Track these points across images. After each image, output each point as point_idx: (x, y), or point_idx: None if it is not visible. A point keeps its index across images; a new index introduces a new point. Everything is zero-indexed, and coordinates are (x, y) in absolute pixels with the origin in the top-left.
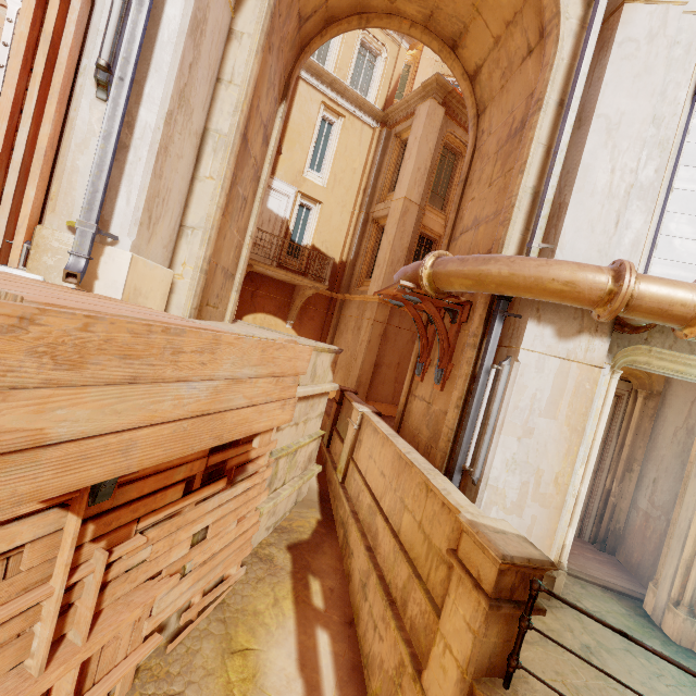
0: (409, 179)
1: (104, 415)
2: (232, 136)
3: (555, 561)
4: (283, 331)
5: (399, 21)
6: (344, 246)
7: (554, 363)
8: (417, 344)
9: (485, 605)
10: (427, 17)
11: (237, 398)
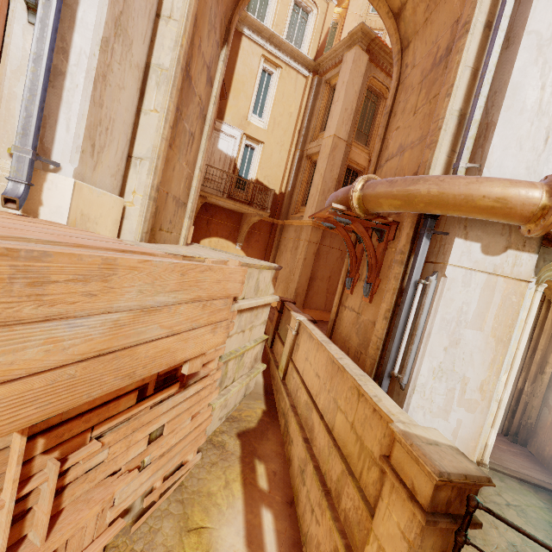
0: (337, 119)
1: None
2: (173, 70)
3: (477, 459)
4: (233, 251)
5: None
6: (282, 179)
7: (480, 278)
8: (346, 261)
9: (421, 519)
10: None
11: (151, 329)
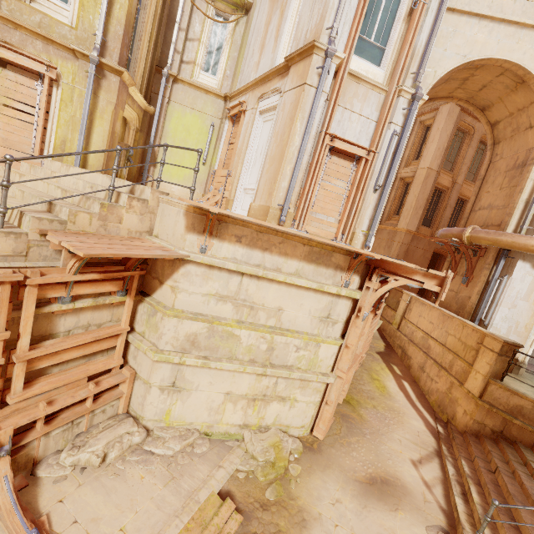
0: (432, 156)
1: None
2: (391, 186)
3: (521, 361)
4: None
5: (452, 99)
6: None
7: (529, 279)
8: (446, 263)
9: (496, 354)
10: (469, 98)
11: None
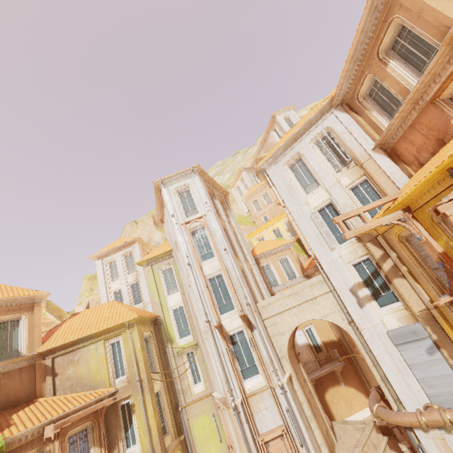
0: None
1: None
2: (311, 415)
3: None
4: (342, 389)
5: None
6: (333, 331)
7: (431, 441)
8: None
9: None
10: None
11: None
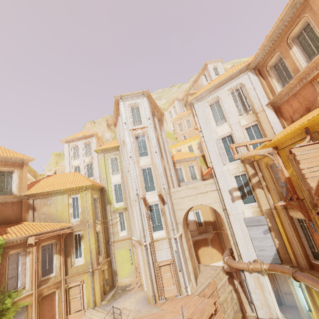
0: None
1: (204, 318)
2: (189, 257)
3: (277, 317)
4: (209, 249)
5: None
6: (212, 216)
7: (252, 278)
8: None
9: None
10: None
11: (209, 311)
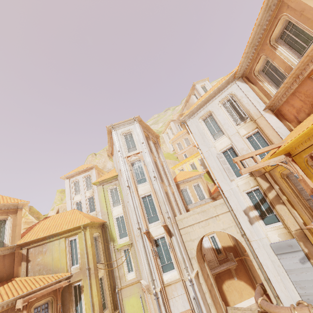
0: None
1: None
2: (212, 303)
3: None
4: (235, 282)
5: None
6: (230, 239)
7: None
8: None
9: None
10: None
11: None
